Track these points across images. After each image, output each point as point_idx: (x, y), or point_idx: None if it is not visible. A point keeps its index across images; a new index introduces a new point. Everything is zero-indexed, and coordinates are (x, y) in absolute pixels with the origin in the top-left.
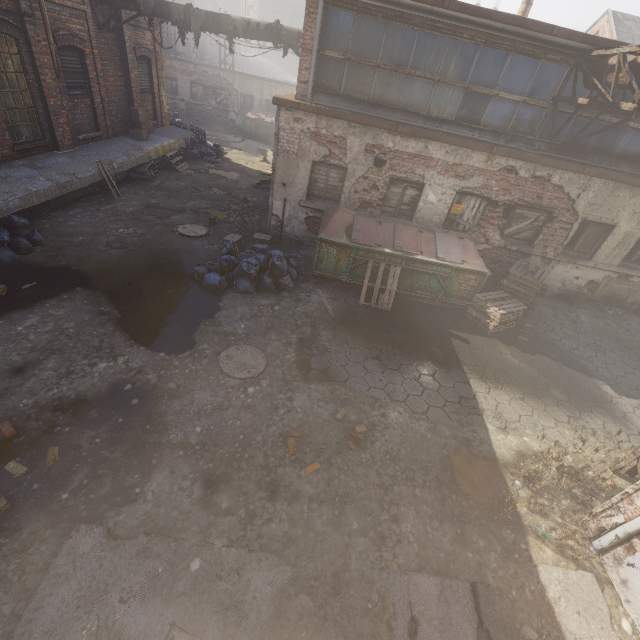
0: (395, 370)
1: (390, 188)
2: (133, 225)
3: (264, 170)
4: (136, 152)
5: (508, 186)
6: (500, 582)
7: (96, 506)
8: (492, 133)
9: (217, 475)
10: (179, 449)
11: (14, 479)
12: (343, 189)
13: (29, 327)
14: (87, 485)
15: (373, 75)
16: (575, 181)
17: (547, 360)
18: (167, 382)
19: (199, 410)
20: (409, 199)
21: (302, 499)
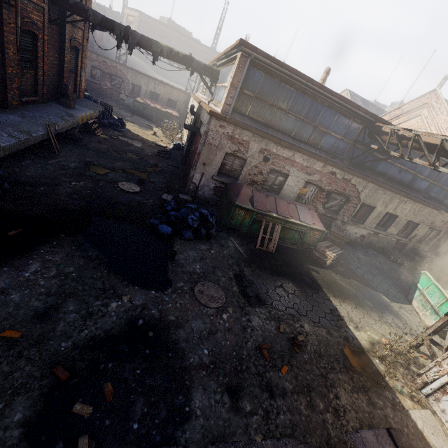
0: (293, 294)
1: (269, 175)
2: (81, 179)
3: (157, 142)
4: (69, 118)
5: (331, 182)
6: (398, 425)
7: (163, 429)
8: (325, 152)
9: (234, 386)
10: (201, 369)
11: (85, 420)
12: (242, 172)
13: (34, 273)
14: (148, 412)
15: (268, 109)
16: (361, 183)
17: (356, 282)
18: (167, 315)
19: (199, 336)
20: (278, 182)
21: (288, 393)
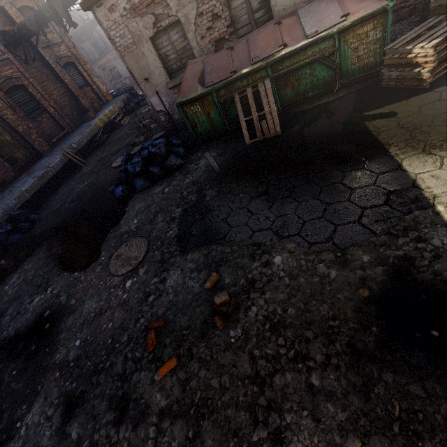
0: (286, 197)
1: (231, 5)
2: (88, 179)
3: None
4: (87, 129)
5: None
6: None
7: None
8: None
9: (76, 396)
10: (58, 370)
11: None
12: (190, 44)
13: (11, 284)
14: None
15: None
16: None
17: None
18: (71, 299)
19: (84, 320)
20: (257, 0)
21: (150, 418)
